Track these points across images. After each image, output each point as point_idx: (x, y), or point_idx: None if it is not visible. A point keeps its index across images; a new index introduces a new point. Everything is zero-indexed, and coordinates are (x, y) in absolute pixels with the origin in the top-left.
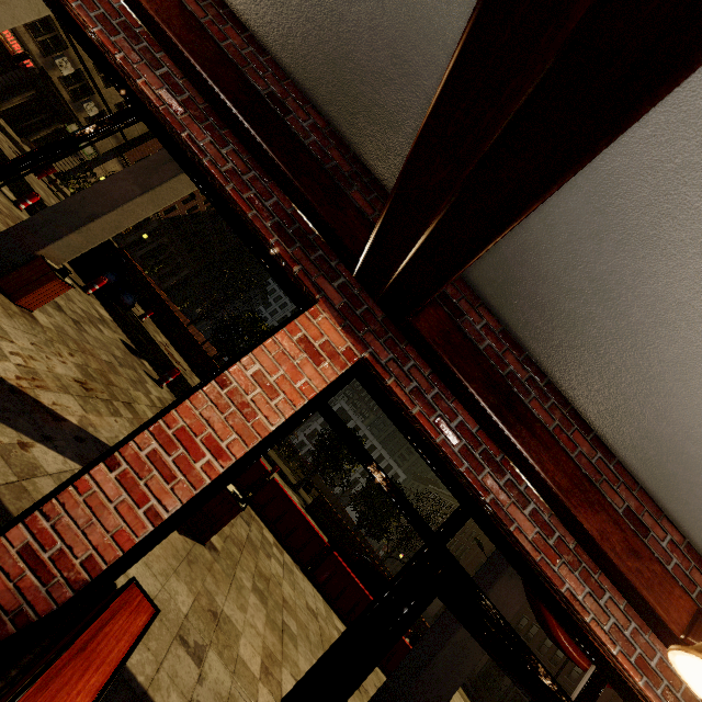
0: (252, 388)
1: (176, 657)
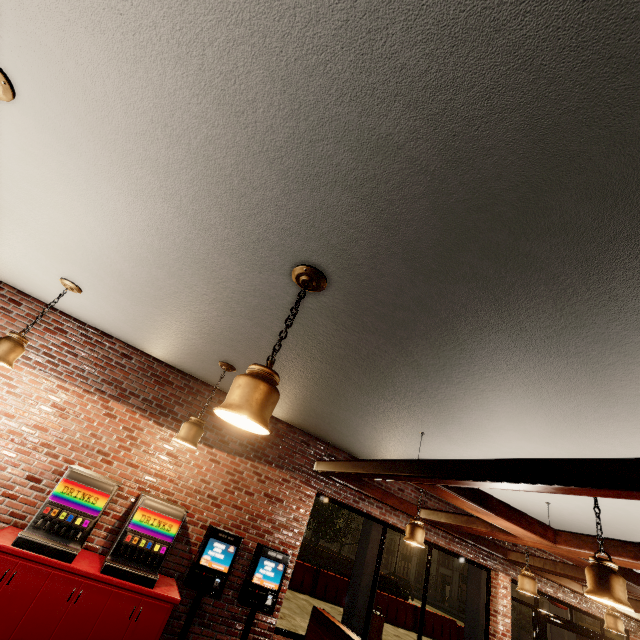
0: (503, 608)
1: None
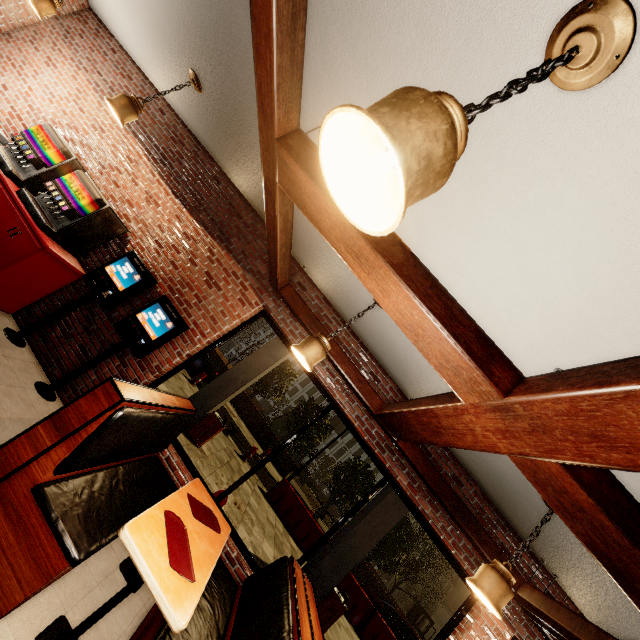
0: None
1: None
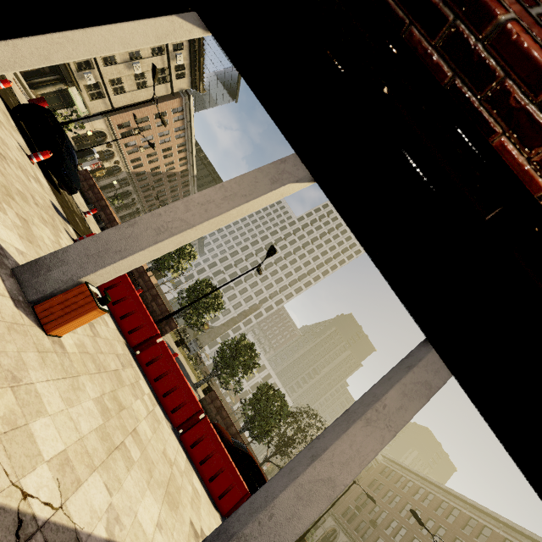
0: None
1: None
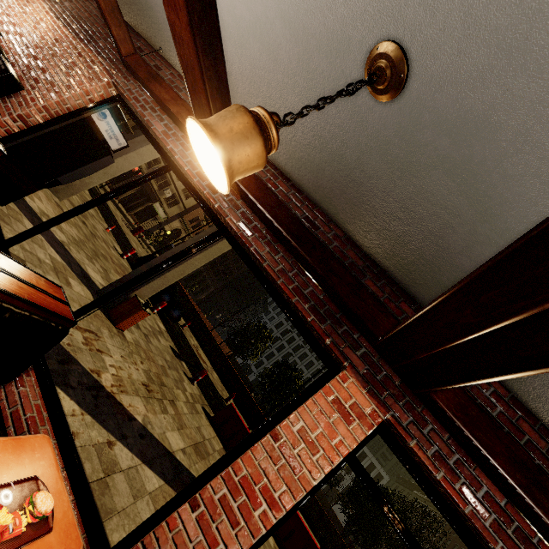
0: (298, 443)
1: None
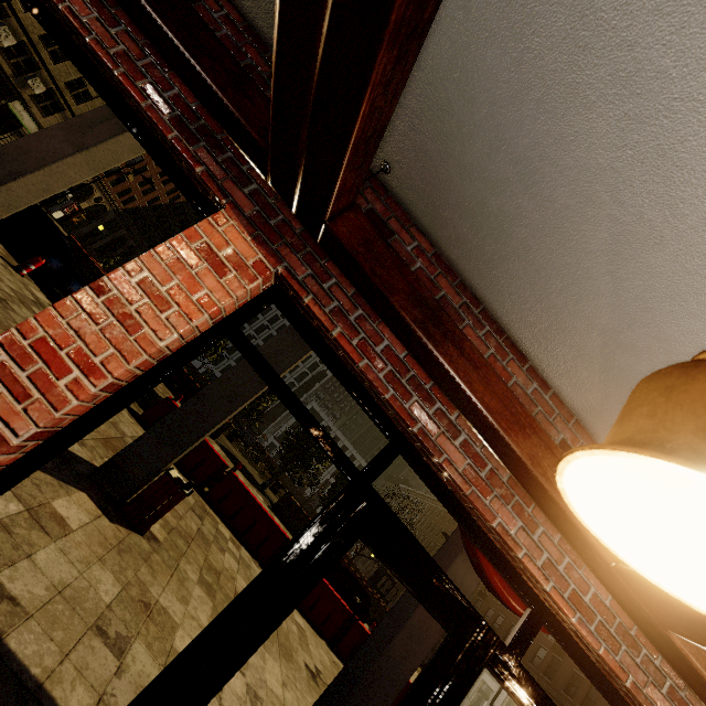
0: (138, 298)
1: (88, 648)
